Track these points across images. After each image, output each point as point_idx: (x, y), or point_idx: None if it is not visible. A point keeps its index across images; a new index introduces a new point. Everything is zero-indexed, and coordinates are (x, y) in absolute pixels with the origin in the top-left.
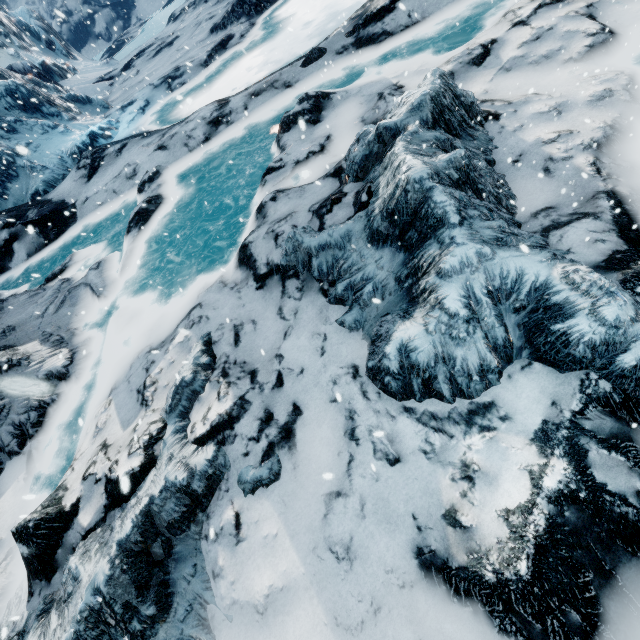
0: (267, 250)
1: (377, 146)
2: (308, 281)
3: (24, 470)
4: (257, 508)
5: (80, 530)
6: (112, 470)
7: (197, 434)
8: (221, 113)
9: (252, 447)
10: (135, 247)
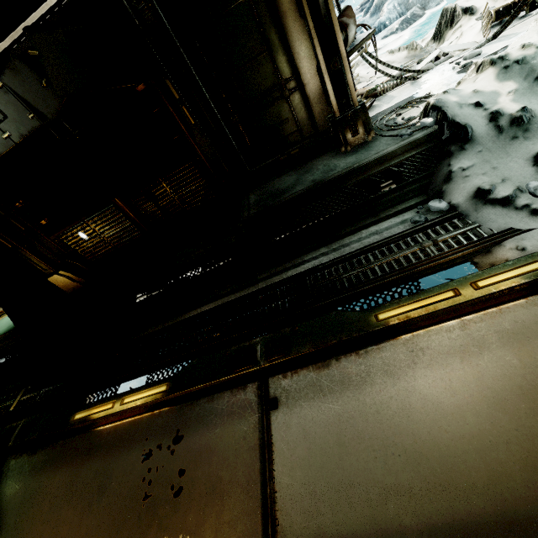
0: None
1: (372, 3)
2: None
3: None
4: None
5: None
6: None
7: None
8: None
9: None
10: None
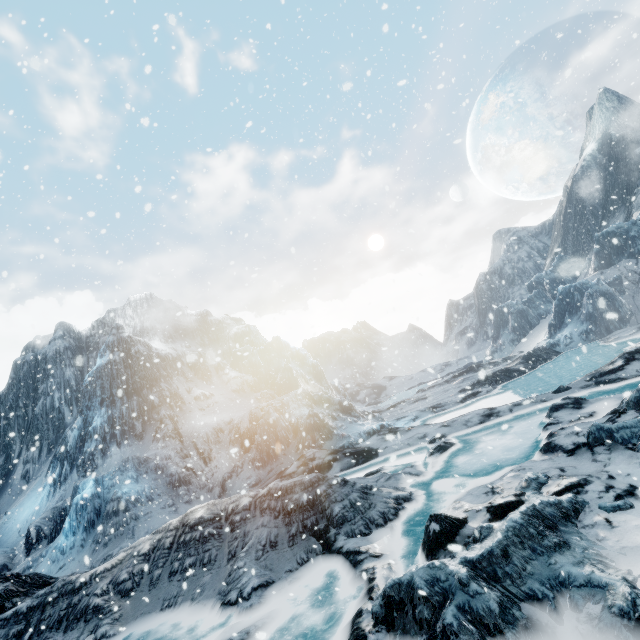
0: (570, 439)
1: None
2: (613, 445)
3: (389, 533)
4: (621, 517)
5: (472, 528)
6: (492, 502)
7: (554, 490)
8: (491, 412)
9: (603, 494)
10: (439, 460)
